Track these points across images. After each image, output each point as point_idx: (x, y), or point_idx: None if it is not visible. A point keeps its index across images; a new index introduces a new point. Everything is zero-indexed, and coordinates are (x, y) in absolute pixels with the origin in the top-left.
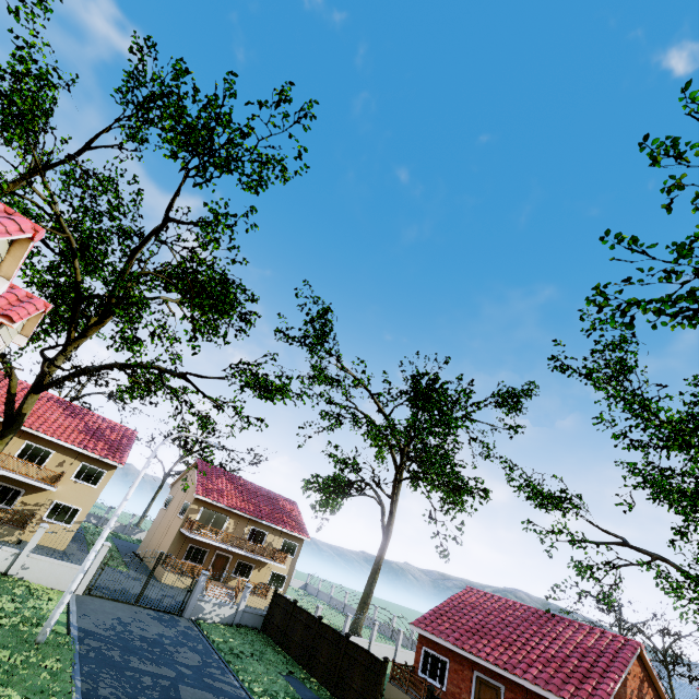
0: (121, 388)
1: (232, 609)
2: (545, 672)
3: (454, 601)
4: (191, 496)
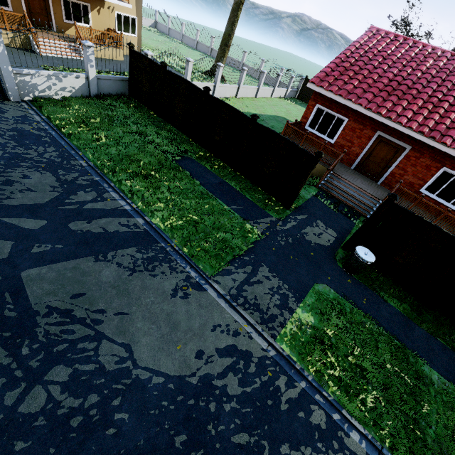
0: None
1: (79, 80)
2: None
3: (360, 49)
4: None
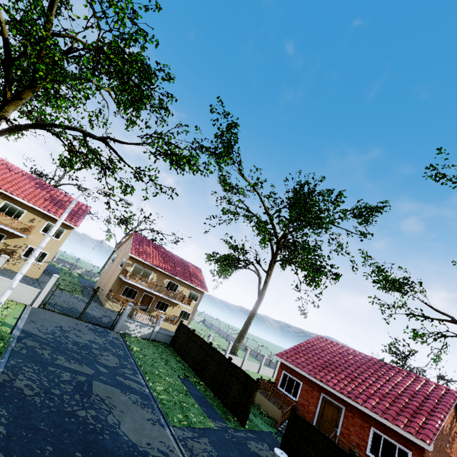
0: (61, 156)
1: (149, 330)
2: (382, 404)
3: (309, 344)
4: (127, 255)
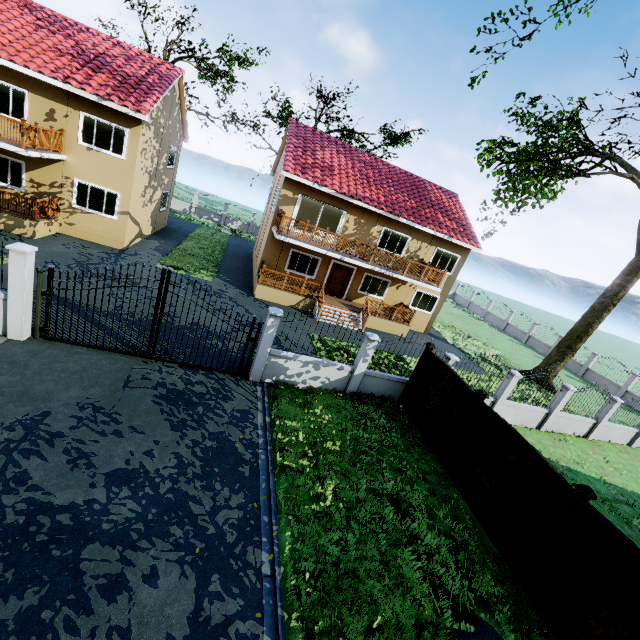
0: None
1: (341, 372)
2: None
3: None
4: (282, 177)
